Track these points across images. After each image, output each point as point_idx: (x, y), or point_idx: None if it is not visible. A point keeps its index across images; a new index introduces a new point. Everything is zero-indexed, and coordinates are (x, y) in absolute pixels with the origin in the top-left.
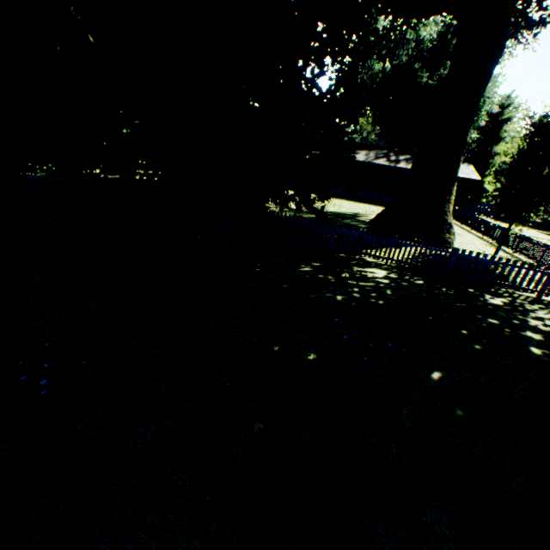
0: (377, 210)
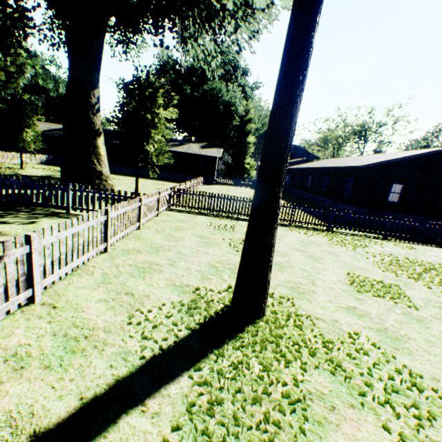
0: (131, 179)
